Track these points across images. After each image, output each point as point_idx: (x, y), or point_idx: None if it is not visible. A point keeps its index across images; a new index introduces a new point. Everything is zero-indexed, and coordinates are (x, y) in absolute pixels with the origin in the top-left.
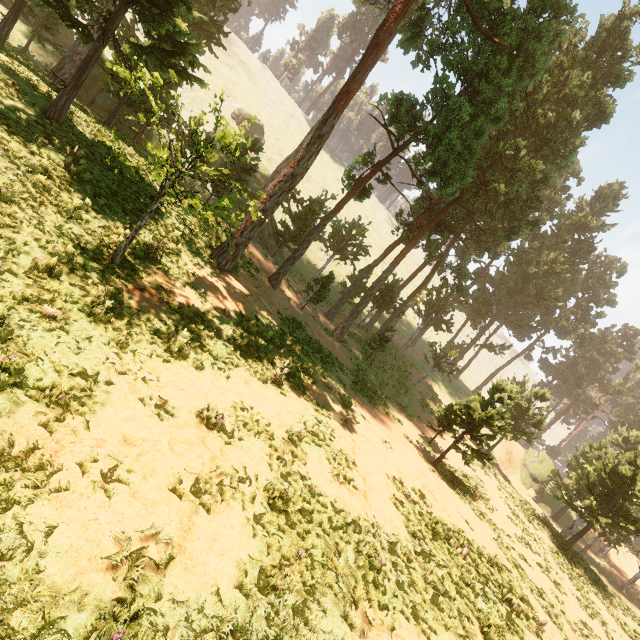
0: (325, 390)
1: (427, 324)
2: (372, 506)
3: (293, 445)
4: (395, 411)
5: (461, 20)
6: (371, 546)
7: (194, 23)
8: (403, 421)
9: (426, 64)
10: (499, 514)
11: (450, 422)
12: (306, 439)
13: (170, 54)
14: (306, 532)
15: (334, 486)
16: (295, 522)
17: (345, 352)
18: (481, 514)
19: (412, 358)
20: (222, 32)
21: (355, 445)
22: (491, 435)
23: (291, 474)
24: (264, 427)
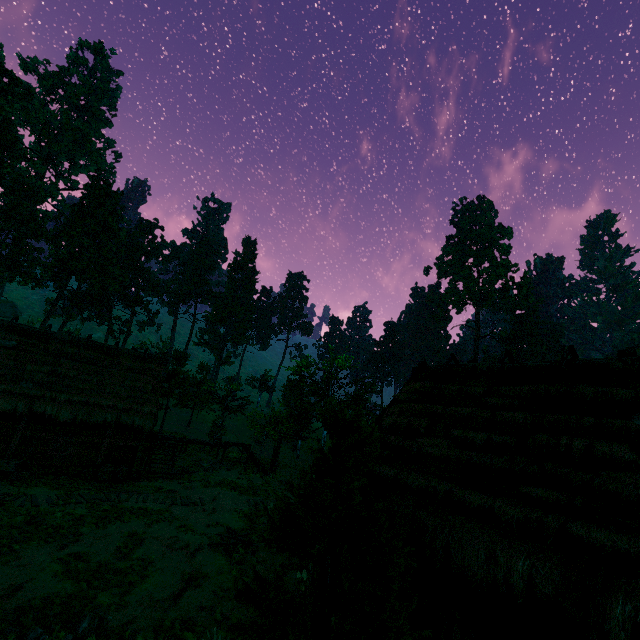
0: None
1: None
2: None
3: None
4: None
5: None
6: None
7: None
8: None
9: None
10: None
11: None
12: None
13: None
14: None
15: None
16: None
17: None
18: None
19: None
20: None
21: None
22: None
23: None
24: None
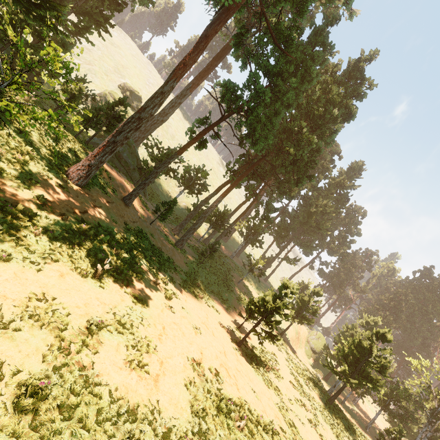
0: (151, 285)
1: (247, 242)
2: (160, 389)
3: (89, 334)
4: (216, 303)
5: (267, 41)
6: (137, 437)
7: (87, 12)
8: (221, 311)
9: (244, 63)
10: (284, 381)
11: (251, 311)
12: (109, 328)
13: (37, 6)
14: (55, 433)
15: (122, 373)
16: (43, 422)
17: (183, 258)
18: (270, 383)
19: (236, 265)
20: (109, 23)
21: (164, 332)
22: (278, 321)
23: (69, 365)
24: (59, 317)
